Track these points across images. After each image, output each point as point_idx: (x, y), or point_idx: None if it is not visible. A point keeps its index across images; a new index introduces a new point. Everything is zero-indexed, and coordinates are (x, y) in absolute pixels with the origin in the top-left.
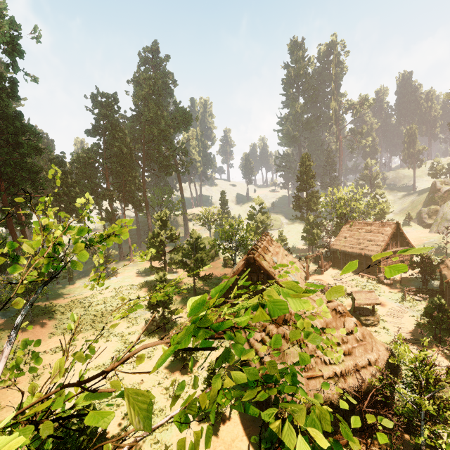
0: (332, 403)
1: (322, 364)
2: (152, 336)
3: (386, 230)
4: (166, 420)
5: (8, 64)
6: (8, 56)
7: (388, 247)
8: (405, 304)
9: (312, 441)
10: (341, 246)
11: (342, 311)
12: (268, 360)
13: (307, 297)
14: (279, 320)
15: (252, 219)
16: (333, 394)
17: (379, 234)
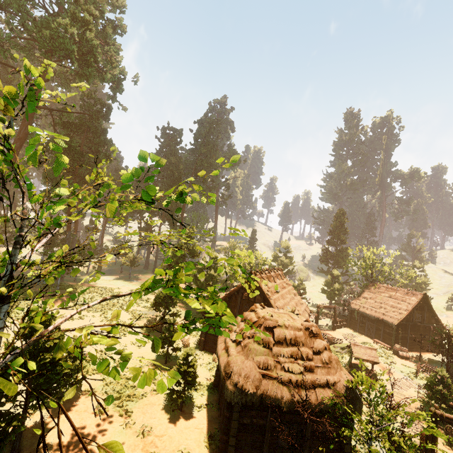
0: (284, 413)
1: (281, 370)
2: (148, 332)
3: (411, 299)
4: (128, 294)
5: (110, 96)
6: (112, 91)
7: (411, 319)
8: (415, 380)
9: (256, 447)
10: (360, 306)
11: (315, 332)
12: (234, 353)
13: (288, 316)
14: (255, 325)
15: (276, 261)
16: (282, 397)
17: (402, 302)
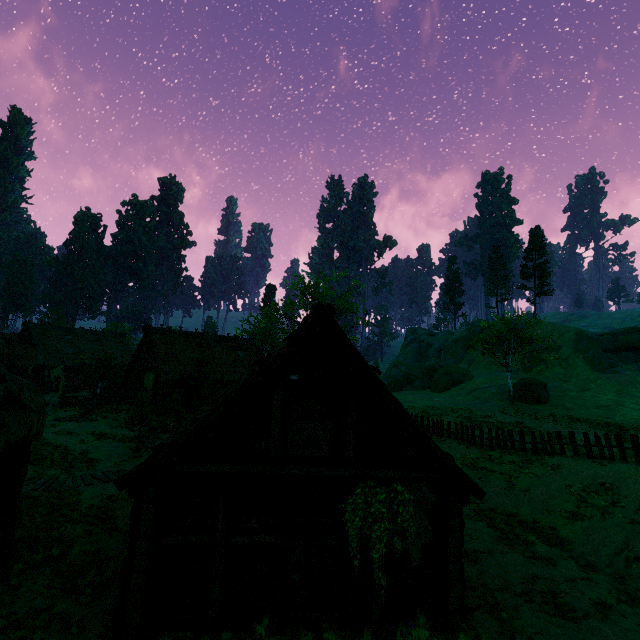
0: None
1: None
2: None
3: None
4: None
5: None
6: None
7: None
8: None
9: None
10: None
11: None
12: None
13: None
14: None
15: None
16: None
17: None
